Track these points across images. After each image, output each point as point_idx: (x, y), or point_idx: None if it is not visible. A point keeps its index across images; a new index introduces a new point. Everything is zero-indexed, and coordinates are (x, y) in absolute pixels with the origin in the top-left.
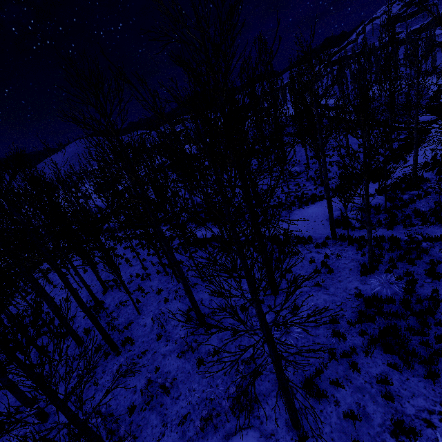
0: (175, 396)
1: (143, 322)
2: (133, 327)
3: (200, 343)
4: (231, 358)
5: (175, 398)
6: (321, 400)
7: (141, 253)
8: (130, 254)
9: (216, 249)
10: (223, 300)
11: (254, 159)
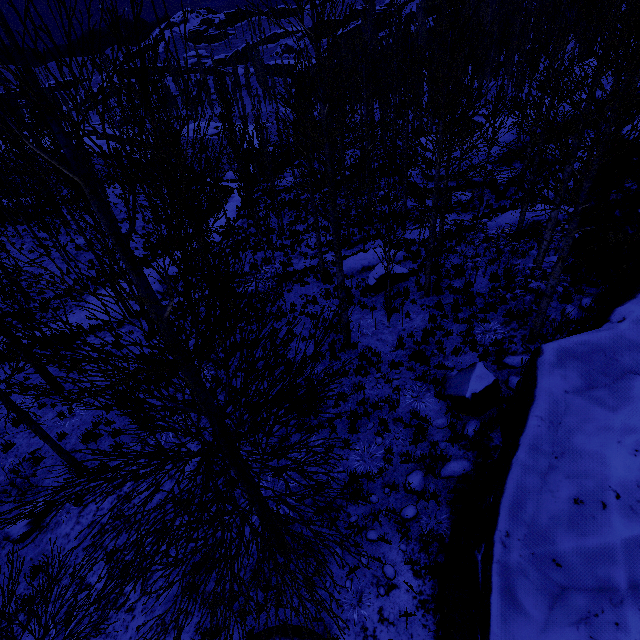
0: None
1: None
2: None
3: None
4: (6, 470)
5: None
6: (99, 440)
7: None
8: None
9: None
10: None
11: (10, 226)
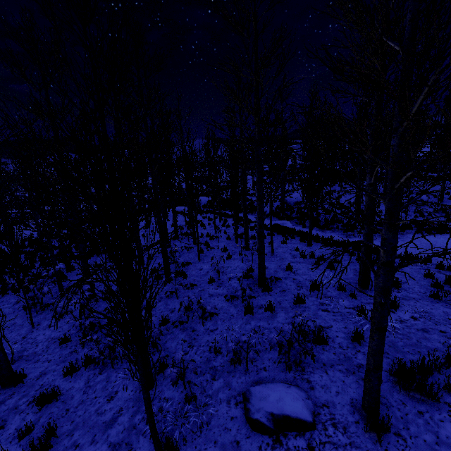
0: (210, 328)
1: (200, 267)
2: (189, 267)
3: (254, 296)
4: (287, 319)
5: (210, 330)
6: (422, 401)
7: (217, 223)
8: (207, 222)
9: (295, 239)
10: (291, 275)
11: (365, 181)
